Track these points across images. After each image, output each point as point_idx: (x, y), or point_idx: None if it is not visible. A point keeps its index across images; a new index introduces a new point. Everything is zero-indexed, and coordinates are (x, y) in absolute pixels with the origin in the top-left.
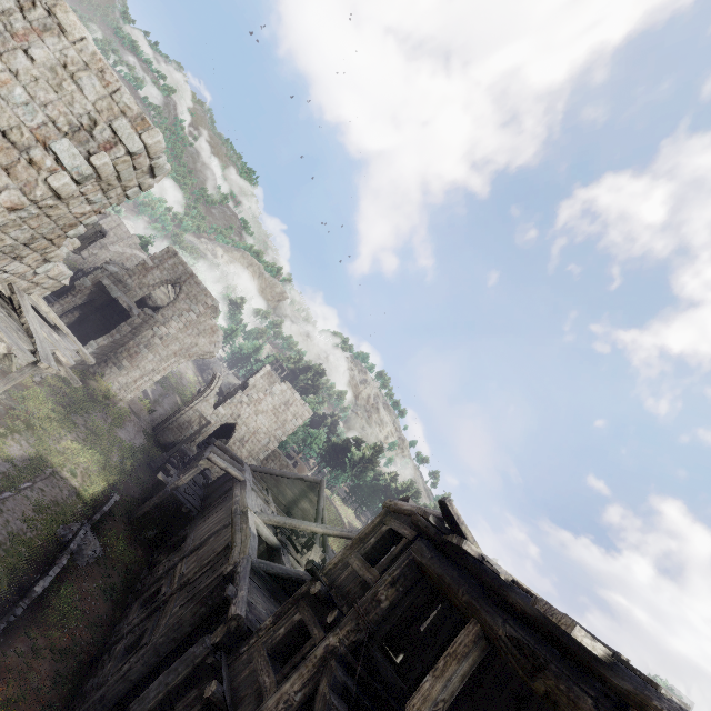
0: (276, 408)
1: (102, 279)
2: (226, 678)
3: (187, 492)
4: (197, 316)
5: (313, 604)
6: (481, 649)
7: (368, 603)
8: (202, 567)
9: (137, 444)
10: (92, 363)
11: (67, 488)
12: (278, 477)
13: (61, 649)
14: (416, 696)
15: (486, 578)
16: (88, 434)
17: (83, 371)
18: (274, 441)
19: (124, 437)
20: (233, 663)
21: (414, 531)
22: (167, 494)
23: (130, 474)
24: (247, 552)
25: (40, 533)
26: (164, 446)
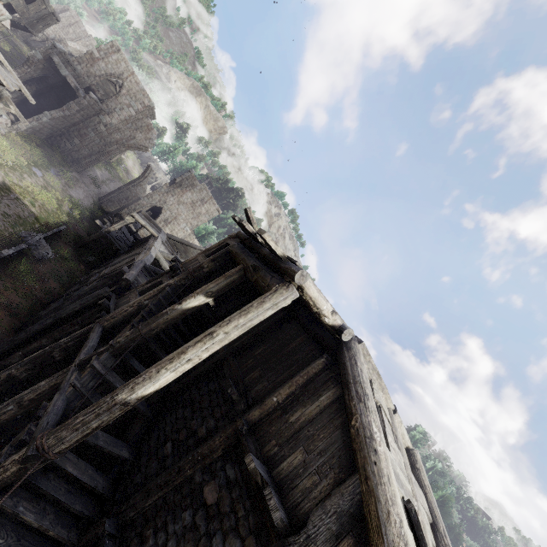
0: (193, 202)
1: (52, 55)
2: (113, 301)
3: (117, 238)
4: (135, 112)
5: (171, 276)
6: (240, 275)
7: (196, 268)
8: (116, 268)
9: (85, 204)
10: (33, 102)
11: (27, 211)
12: (186, 246)
13: (23, 293)
14: (198, 289)
15: (255, 247)
16: (45, 184)
17: (42, 140)
18: (190, 227)
19: (75, 196)
20: (120, 298)
21: (237, 242)
22: (102, 235)
23: (78, 221)
24: (143, 259)
25: (7, 229)
26: (108, 213)
